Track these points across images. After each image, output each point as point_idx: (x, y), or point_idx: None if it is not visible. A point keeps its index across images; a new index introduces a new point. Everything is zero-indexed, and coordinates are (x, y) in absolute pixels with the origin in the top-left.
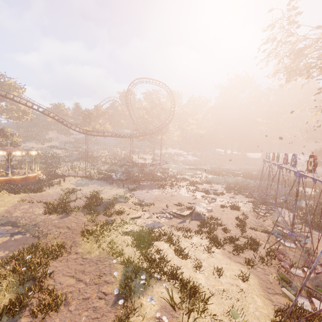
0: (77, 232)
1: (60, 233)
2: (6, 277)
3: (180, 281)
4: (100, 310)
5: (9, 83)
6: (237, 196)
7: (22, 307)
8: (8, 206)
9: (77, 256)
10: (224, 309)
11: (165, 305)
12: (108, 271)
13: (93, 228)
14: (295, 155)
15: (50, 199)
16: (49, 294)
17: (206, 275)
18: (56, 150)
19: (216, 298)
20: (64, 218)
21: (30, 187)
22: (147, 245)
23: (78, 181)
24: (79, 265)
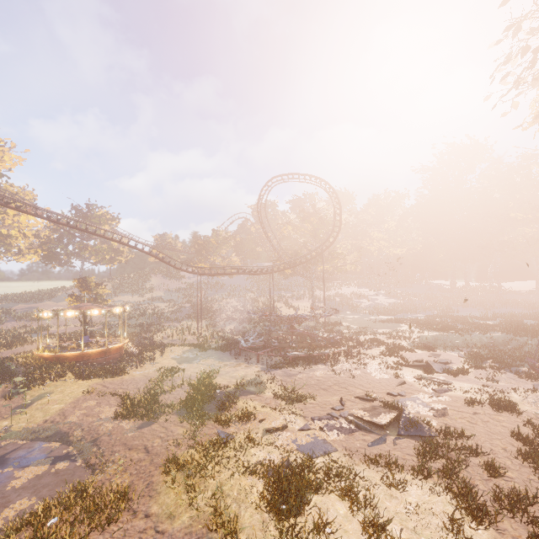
0: (159, 460)
1: (130, 462)
2: None
3: None
4: None
5: (100, 214)
6: (502, 377)
7: None
8: (66, 401)
9: (147, 525)
10: None
11: None
12: None
13: (189, 454)
14: None
15: (132, 389)
16: None
17: None
18: (158, 304)
19: None
20: (144, 428)
21: (109, 367)
22: (296, 505)
23: (184, 353)
24: None
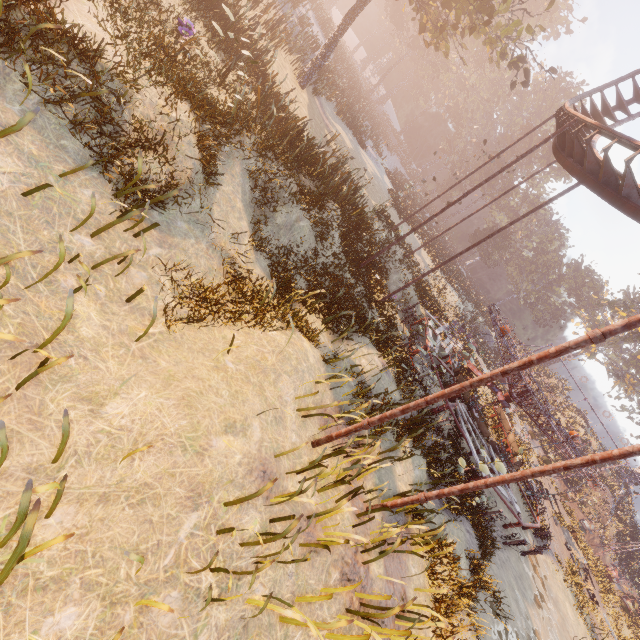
0: None
1: None
2: None
3: None
4: None
5: None
6: None
7: None
8: None
9: None
10: None
11: None
12: None
13: None
14: None
15: None
16: None
17: None
18: None
19: None
20: None
21: None
22: None
23: None
24: None
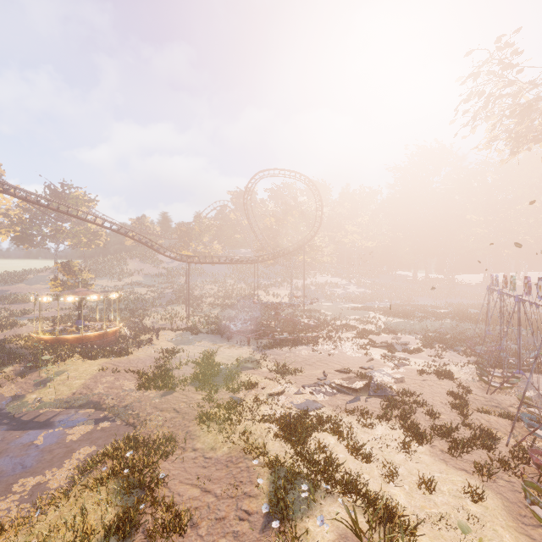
0: (190, 417)
1: (165, 419)
2: (103, 484)
3: (364, 497)
4: (244, 537)
5: (77, 196)
6: (446, 355)
7: (133, 527)
8: (85, 377)
9: (196, 455)
10: None
11: (345, 533)
12: (246, 478)
13: (214, 411)
14: None
15: (142, 367)
16: (166, 509)
17: (406, 490)
18: (139, 289)
19: (429, 528)
20: (167, 396)
21: (111, 349)
22: (302, 437)
23: (177, 336)
24: (201, 468)
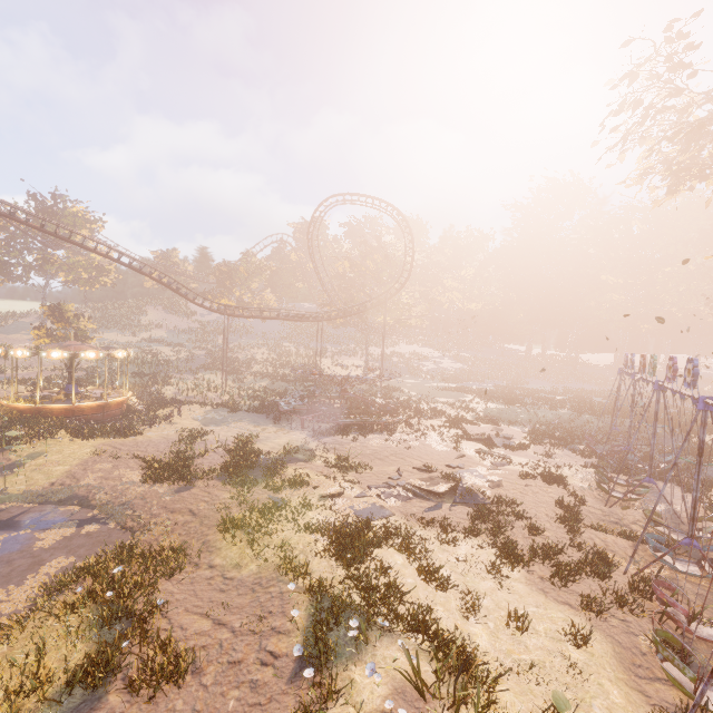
0: (210, 522)
1: (176, 524)
2: (75, 610)
3: (433, 637)
4: (265, 688)
5: (75, 212)
6: (559, 454)
7: (110, 672)
8: (71, 463)
9: (213, 574)
10: (533, 705)
11: (402, 687)
12: (278, 607)
13: (244, 515)
14: (694, 361)
15: (153, 452)
16: (160, 647)
17: (490, 629)
18: (161, 348)
19: (516, 680)
20: (182, 492)
21: (113, 426)
22: (359, 555)
23: (207, 414)
24: (218, 592)
